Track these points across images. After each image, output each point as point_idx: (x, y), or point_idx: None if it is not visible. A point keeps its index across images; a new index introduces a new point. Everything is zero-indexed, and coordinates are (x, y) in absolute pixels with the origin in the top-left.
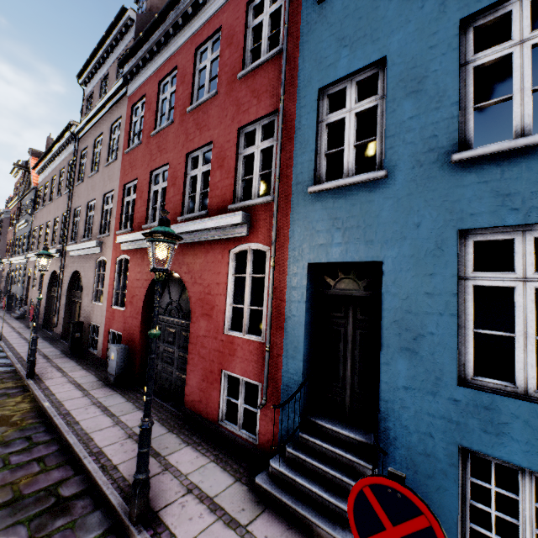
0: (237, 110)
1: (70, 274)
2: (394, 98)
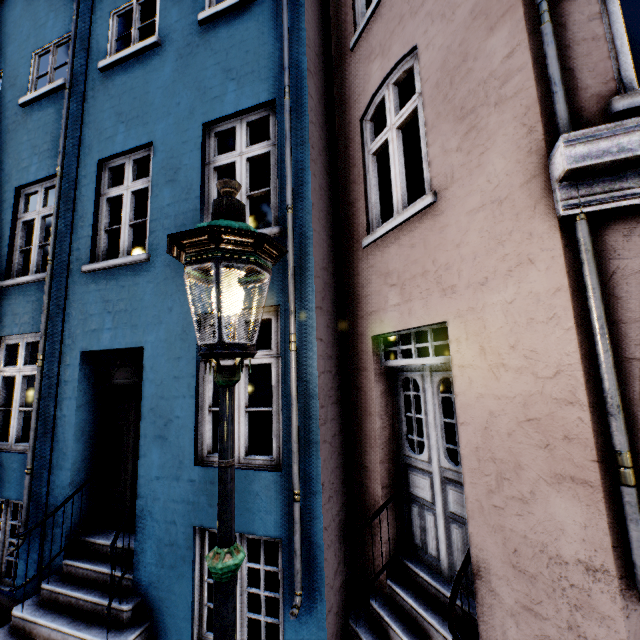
0: None
1: None
2: None
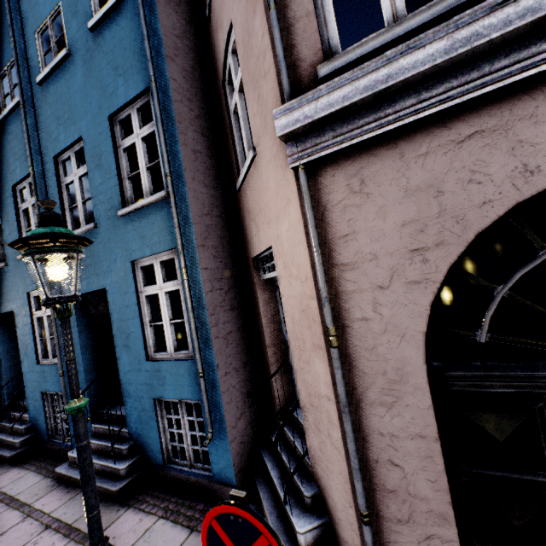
0: None
1: None
2: (3, 222)
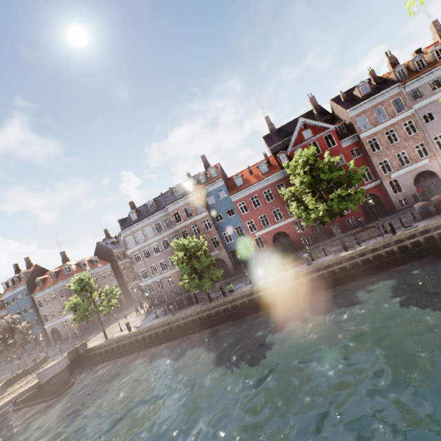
0: None
1: None
2: None
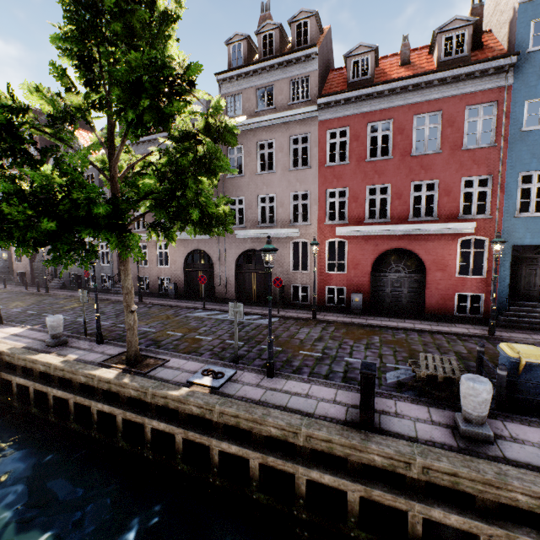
0: (460, 167)
1: (238, 252)
2: None
